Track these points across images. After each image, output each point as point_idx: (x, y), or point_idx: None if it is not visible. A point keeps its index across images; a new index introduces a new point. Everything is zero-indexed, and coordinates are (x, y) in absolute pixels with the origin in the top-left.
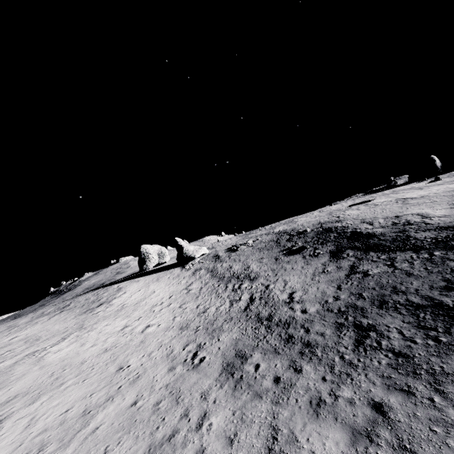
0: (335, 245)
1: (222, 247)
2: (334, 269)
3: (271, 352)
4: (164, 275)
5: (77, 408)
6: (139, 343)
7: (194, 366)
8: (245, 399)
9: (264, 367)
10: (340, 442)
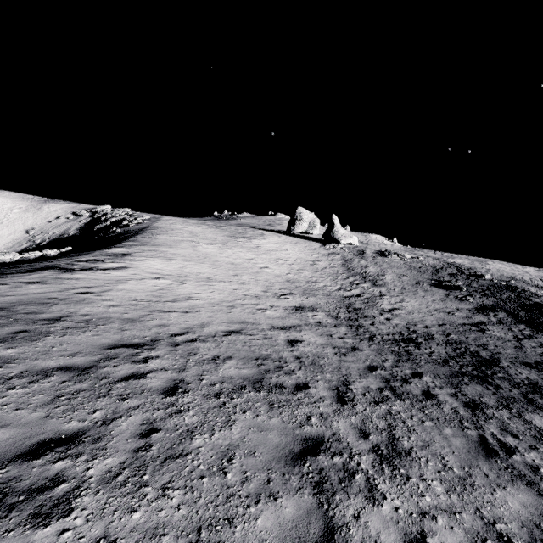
0: (495, 303)
1: (375, 247)
2: (461, 316)
3: (332, 317)
4: (303, 243)
5: (206, 275)
6: (254, 272)
7: (279, 298)
8: (292, 317)
9: (319, 317)
10: (318, 341)
